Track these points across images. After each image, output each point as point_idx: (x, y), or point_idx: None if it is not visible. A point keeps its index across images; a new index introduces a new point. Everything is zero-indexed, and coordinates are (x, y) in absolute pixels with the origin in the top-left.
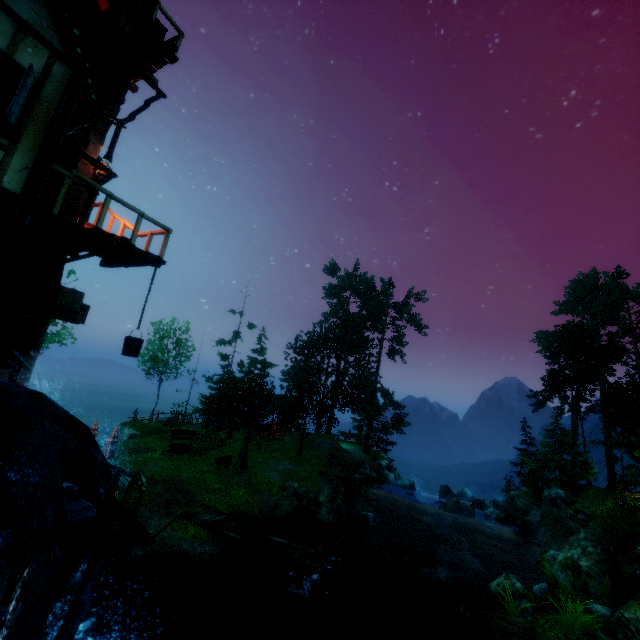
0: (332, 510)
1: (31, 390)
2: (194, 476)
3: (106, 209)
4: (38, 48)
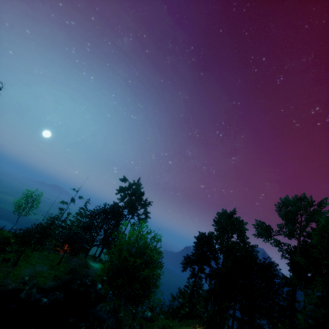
0: (26, 293)
1: None
2: None
3: None
4: None
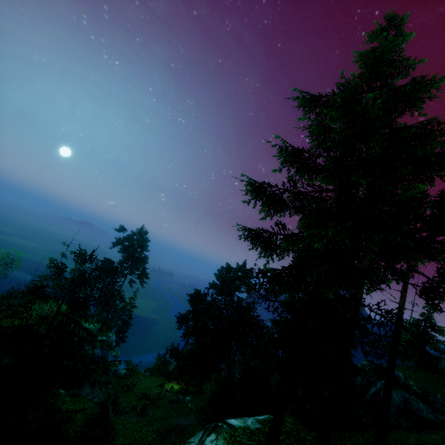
0: None
1: None
2: None
3: None
4: None
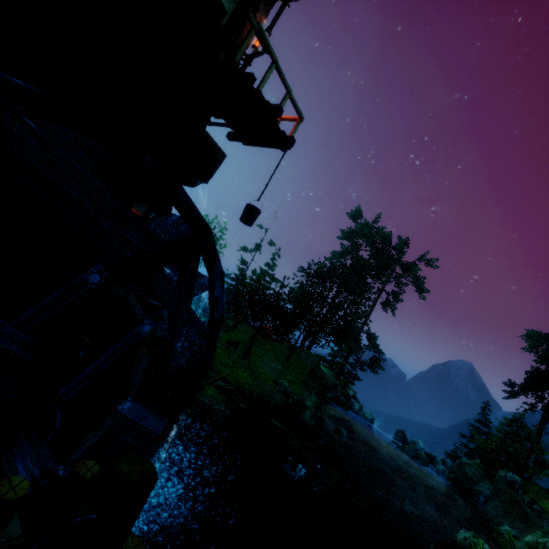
0: (315, 416)
1: (202, 217)
2: None
3: (269, 75)
4: None
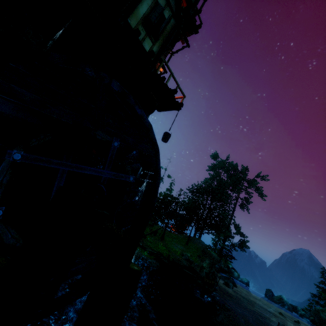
0: (210, 272)
1: (151, 127)
2: None
3: (169, 78)
4: (169, 12)
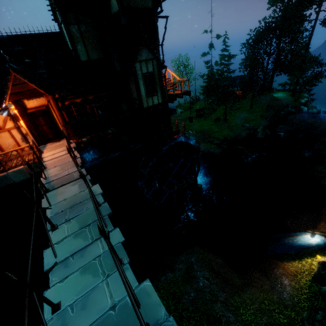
0: (263, 134)
1: (182, 142)
2: (208, 127)
3: (174, 88)
4: (150, 62)
